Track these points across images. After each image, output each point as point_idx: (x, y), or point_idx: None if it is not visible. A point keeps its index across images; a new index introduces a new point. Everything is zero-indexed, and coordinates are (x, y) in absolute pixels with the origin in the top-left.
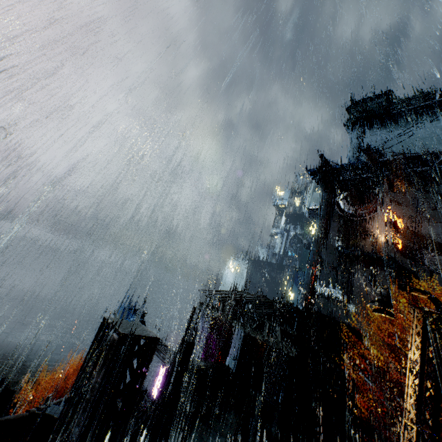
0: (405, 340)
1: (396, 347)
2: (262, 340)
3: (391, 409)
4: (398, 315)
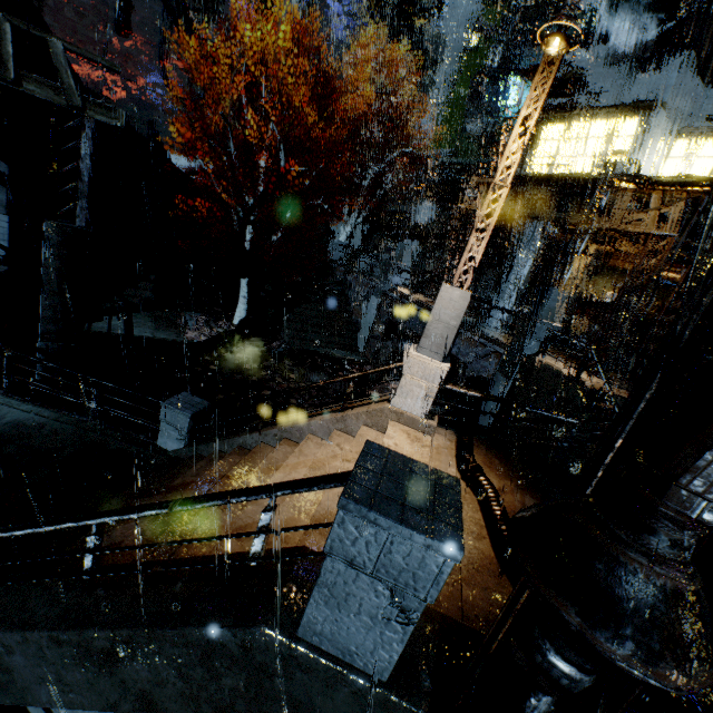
0: (152, 107)
1: (150, 117)
2: (1, 82)
3: (228, 199)
4: (143, 58)
